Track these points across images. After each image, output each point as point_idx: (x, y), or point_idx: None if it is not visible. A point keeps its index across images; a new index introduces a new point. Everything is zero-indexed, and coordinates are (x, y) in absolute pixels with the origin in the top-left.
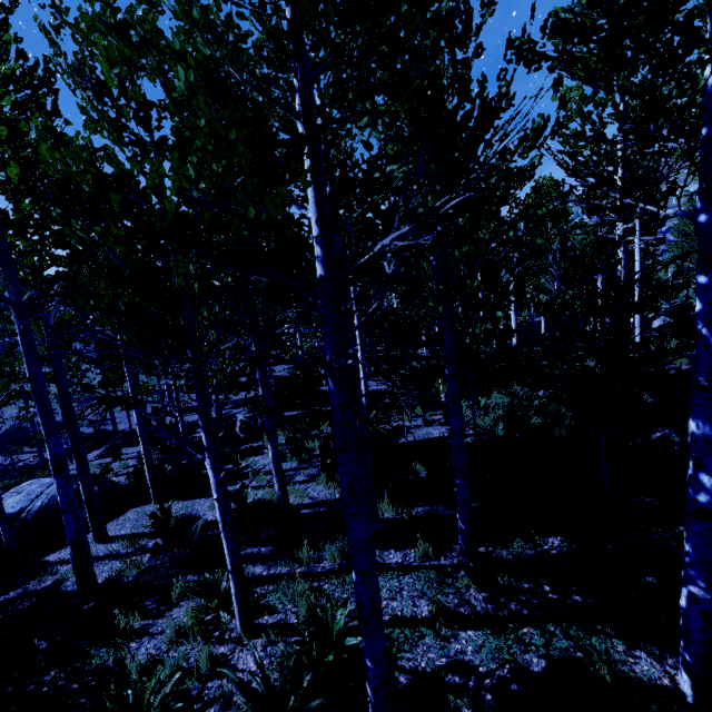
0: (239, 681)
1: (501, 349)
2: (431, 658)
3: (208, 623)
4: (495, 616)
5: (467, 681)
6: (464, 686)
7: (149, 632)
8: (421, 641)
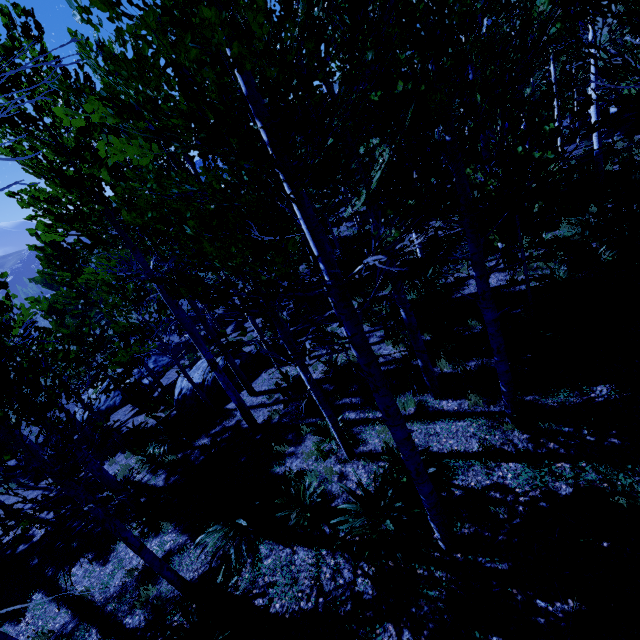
0: (349, 490)
1: (584, 150)
2: (478, 480)
3: (326, 452)
4: (534, 453)
5: (505, 497)
6: (502, 500)
7: (295, 454)
8: (470, 469)
